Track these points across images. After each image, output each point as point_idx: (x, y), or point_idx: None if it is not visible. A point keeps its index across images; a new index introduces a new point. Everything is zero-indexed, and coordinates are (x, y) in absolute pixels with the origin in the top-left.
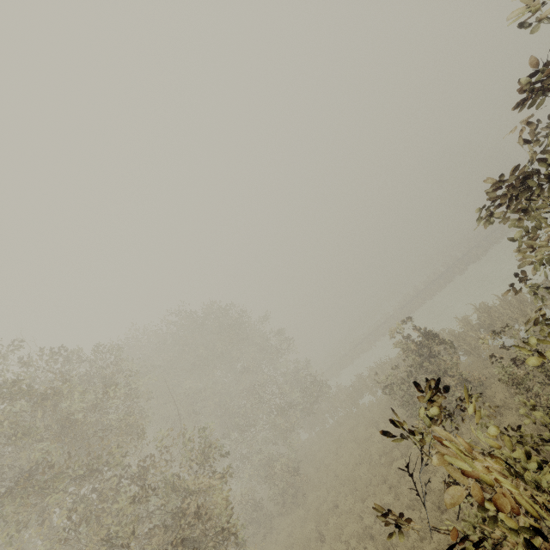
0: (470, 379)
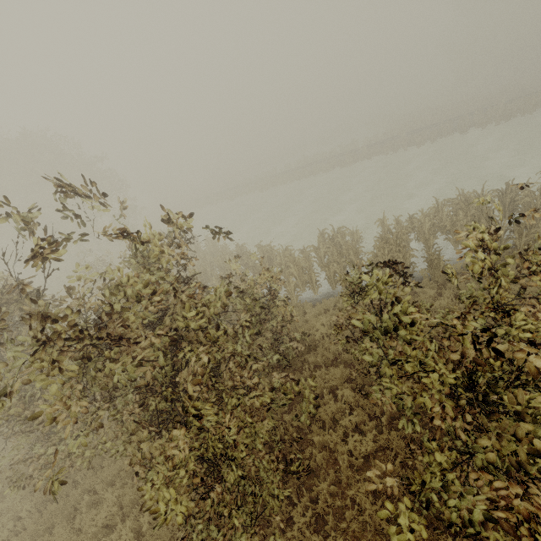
0: None
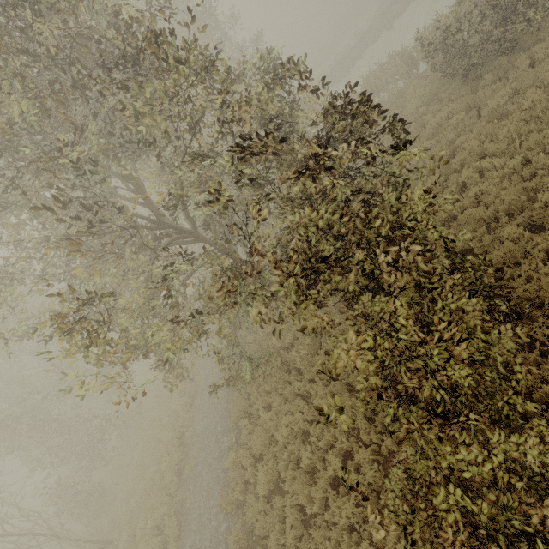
0: None
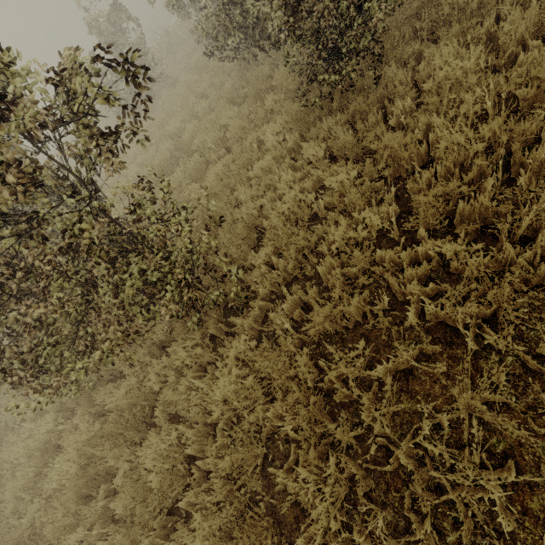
0: (157, 61)
